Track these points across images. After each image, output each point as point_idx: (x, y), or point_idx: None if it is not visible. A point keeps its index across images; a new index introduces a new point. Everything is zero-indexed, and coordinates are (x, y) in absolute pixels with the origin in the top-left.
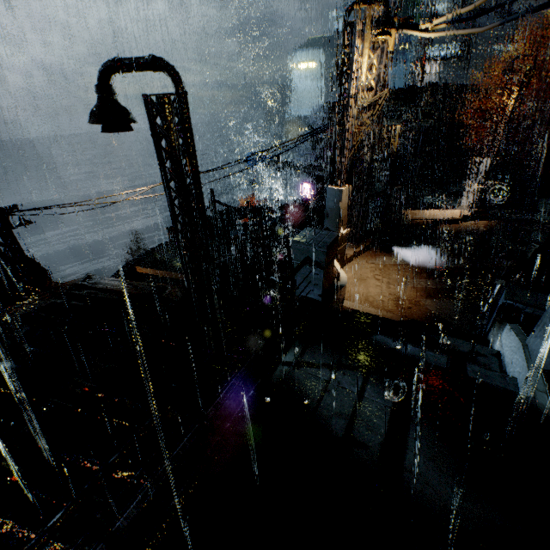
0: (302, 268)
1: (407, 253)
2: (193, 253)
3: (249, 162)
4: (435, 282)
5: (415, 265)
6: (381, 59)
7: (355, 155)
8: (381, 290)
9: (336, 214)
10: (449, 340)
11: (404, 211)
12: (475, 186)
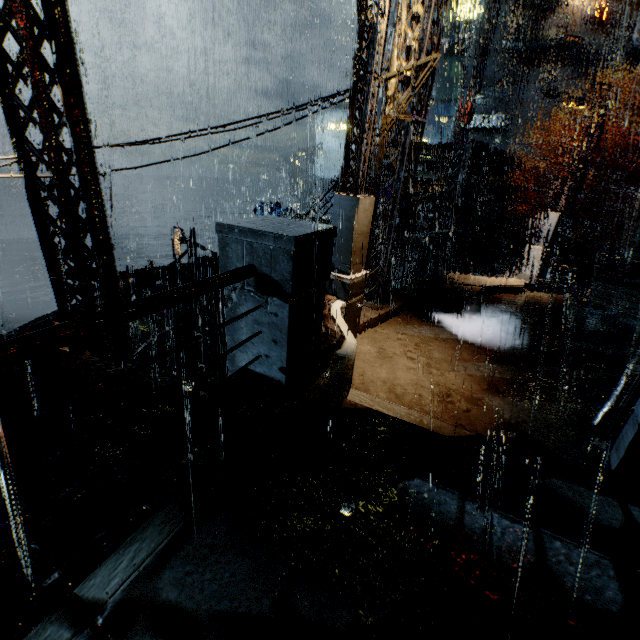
0: (243, 299)
1: (455, 323)
2: (76, 280)
3: (258, 213)
4: (502, 368)
5: (468, 342)
6: (429, 2)
7: (383, 161)
8: (416, 376)
9: (347, 241)
10: (569, 492)
11: (447, 271)
12: (538, 248)
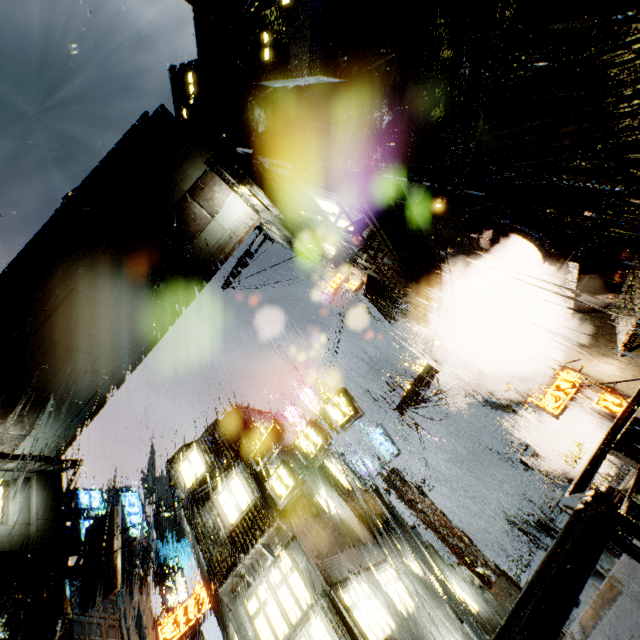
0: None
1: None
2: None
3: None
4: None
5: None
6: None
7: None
8: None
9: None
10: None
11: None
12: None
